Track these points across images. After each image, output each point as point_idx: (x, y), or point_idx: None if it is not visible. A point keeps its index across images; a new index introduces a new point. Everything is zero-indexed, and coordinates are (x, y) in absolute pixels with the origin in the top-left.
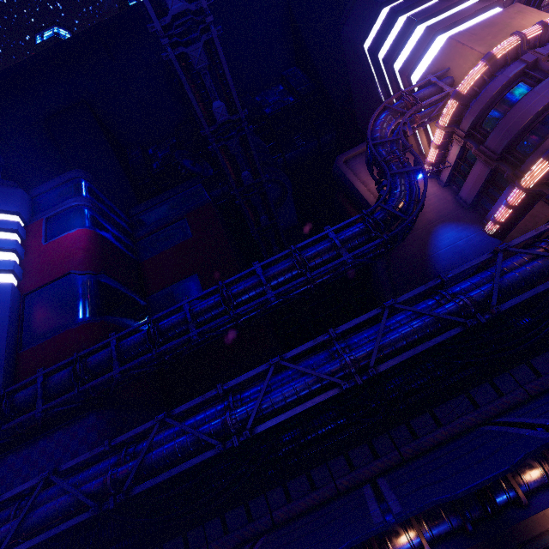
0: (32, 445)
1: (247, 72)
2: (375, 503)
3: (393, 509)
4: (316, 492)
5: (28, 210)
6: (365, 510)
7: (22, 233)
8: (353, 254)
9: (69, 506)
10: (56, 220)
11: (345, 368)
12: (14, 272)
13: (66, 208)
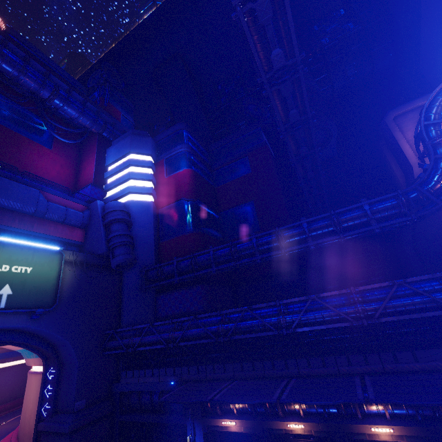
0: (171, 293)
1: (309, 2)
2: (360, 389)
3: (369, 396)
4: (325, 368)
5: (155, 152)
6: (354, 390)
7: (154, 169)
8: (381, 225)
9: (202, 334)
10: (171, 160)
11: (357, 313)
12: (152, 194)
13: (176, 152)
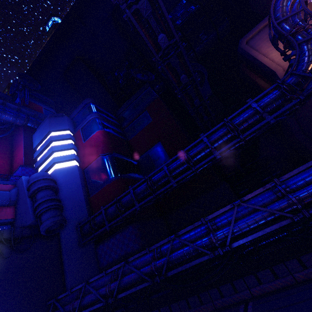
0: (108, 241)
1: None
2: None
3: None
4: (279, 280)
5: (72, 126)
6: None
7: (73, 139)
8: (274, 116)
9: (137, 279)
10: (85, 128)
11: (292, 206)
12: (76, 159)
13: (88, 121)
